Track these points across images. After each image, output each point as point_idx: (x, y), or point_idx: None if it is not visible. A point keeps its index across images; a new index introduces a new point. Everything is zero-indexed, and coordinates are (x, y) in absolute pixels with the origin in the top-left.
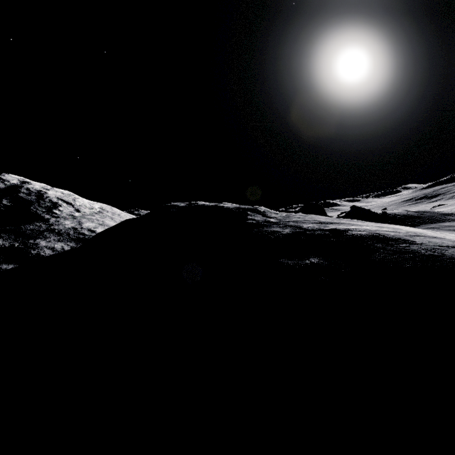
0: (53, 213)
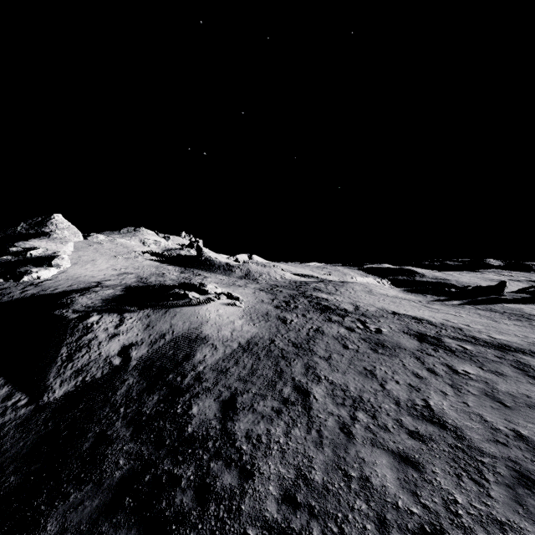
0: (49, 227)
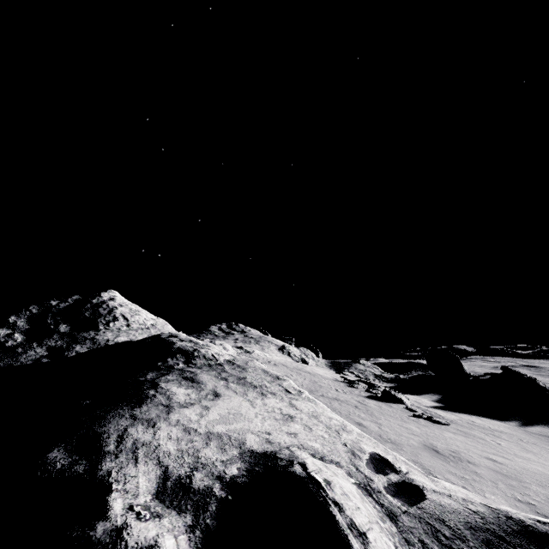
0: (108, 326)
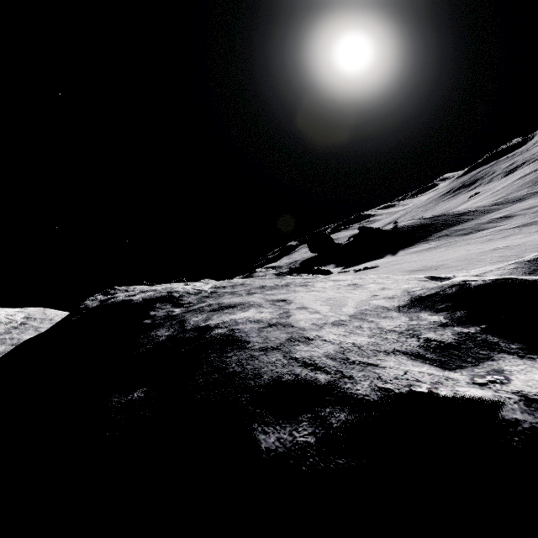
0: None
